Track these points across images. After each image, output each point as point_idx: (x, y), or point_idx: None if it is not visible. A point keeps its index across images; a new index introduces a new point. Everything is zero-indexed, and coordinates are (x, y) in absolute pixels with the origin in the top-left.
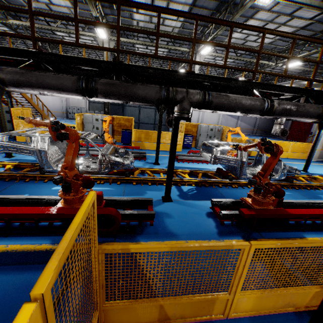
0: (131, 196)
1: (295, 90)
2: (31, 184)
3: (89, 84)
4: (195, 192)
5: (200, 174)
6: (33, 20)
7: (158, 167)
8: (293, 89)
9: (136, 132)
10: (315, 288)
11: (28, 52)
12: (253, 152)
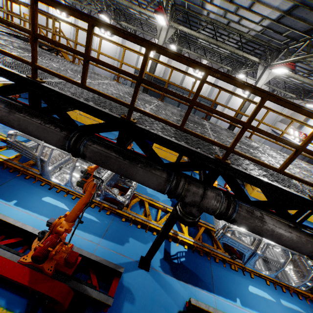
0: (110, 241)
1: None
2: (28, 185)
3: (76, 148)
4: (182, 261)
5: (202, 229)
6: (36, 44)
7: (163, 196)
8: None
9: None
10: None
11: (26, 79)
12: None
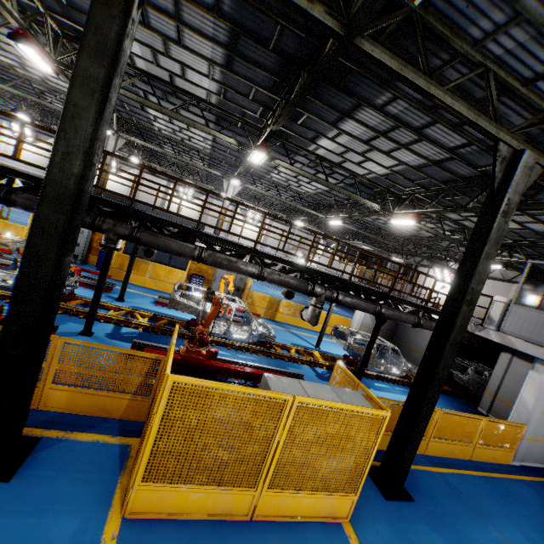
0: None
1: (241, 247)
2: None
3: (10, 195)
4: (134, 335)
5: (164, 321)
6: None
7: (119, 304)
8: (239, 246)
9: (118, 256)
10: (127, 396)
11: None
12: (279, 315)
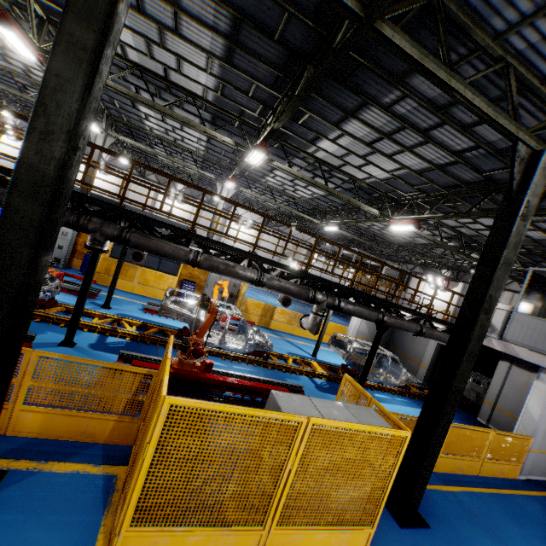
0: None
1: (239, 251)
2: None
3: None
4: (121, 346)
5: (154, 329)
6: None
7: (104, 311)
8: (237, 249)
9: (104, 260)
10: (113, 417)
11: None
12: (273, 323)
